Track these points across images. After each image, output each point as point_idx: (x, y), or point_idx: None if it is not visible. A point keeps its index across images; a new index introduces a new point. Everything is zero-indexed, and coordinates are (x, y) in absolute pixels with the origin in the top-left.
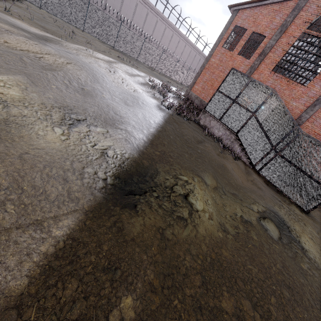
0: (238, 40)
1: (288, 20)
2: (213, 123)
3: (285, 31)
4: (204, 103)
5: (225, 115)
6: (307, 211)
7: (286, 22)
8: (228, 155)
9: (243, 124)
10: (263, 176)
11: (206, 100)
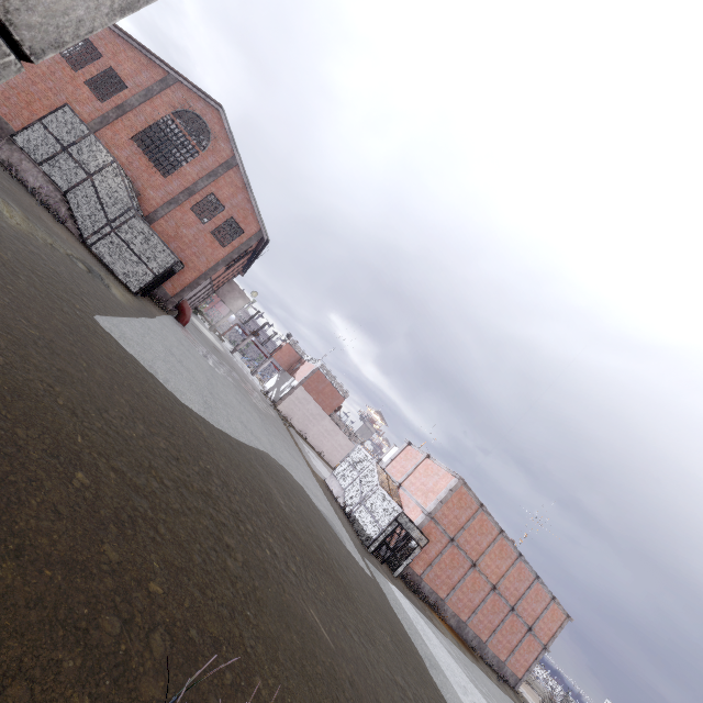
0: (88, 63)
1: (155, 88)
2: (28, 166)
3: (151, 99)
4: (8, 127)
5: (50, 162)
6: (135, 292)
7: (153, 90)
8: (49, 214)
9: (76, 184)
10: (95, 254)
11: (14, 123)
